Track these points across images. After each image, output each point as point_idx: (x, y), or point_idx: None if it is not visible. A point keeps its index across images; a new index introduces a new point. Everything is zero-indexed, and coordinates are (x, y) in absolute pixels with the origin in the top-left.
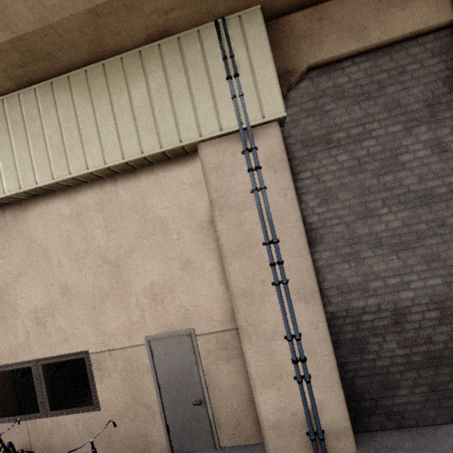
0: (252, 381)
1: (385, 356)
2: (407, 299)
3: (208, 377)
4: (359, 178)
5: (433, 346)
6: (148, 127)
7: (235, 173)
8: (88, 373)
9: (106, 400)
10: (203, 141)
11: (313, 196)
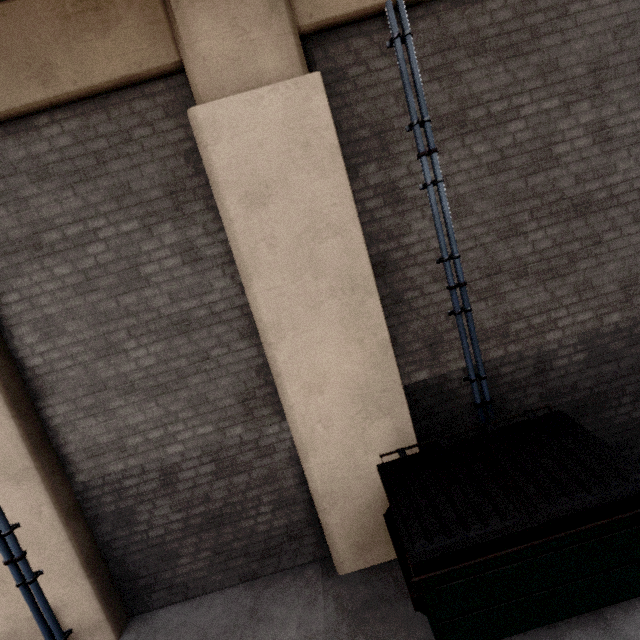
0: None
1: (158, 524)
2: (176, 455)
3: None
4: (90, 300)
5: (212, 504)
6: None
7: None
8: None
9: None
10: None
11: (30, 328)
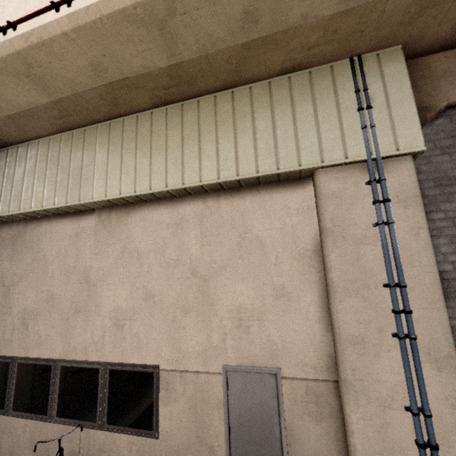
0: None
1: None
2: None
3: (290, 434)
4: None
5: None
6: (268, 148)
7: (356, 203)
8: (154, 391)
9: (167, 428)
10: (322, 168)
11: (447, 241)
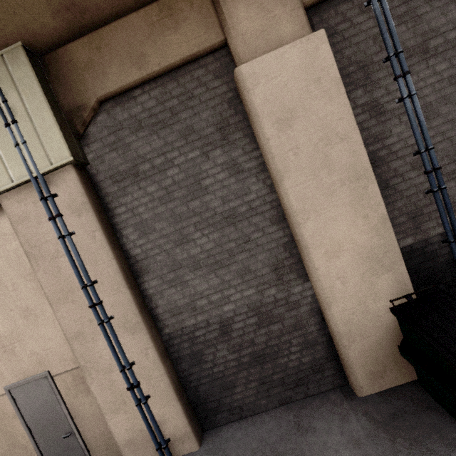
0: (101, 411)
1: (220, 363)
2: (229, 311)
3: (73, 411)
4: (170, 207)
5: (257, 347)
6: None
7: (41, 221)
8: None
9: None
10: (1, 194)
11: (132, 229)
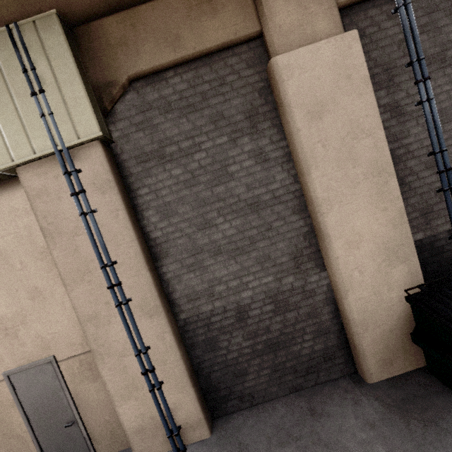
0: (111, 397)
1: (234, 349)
2: (247, 298)
3: (77, 398)
4: (194, 191)
5: (271, 334)
6: None
7: (61, 197)
8: None
9: None
10: (20, 165)
11: (154, 212)
